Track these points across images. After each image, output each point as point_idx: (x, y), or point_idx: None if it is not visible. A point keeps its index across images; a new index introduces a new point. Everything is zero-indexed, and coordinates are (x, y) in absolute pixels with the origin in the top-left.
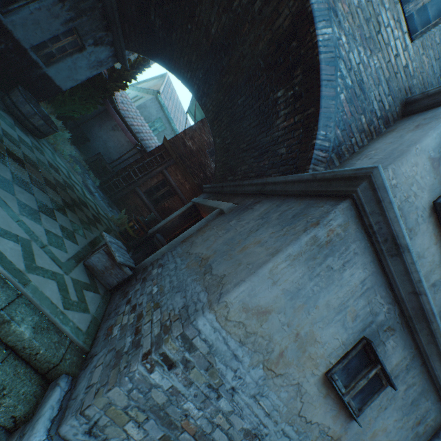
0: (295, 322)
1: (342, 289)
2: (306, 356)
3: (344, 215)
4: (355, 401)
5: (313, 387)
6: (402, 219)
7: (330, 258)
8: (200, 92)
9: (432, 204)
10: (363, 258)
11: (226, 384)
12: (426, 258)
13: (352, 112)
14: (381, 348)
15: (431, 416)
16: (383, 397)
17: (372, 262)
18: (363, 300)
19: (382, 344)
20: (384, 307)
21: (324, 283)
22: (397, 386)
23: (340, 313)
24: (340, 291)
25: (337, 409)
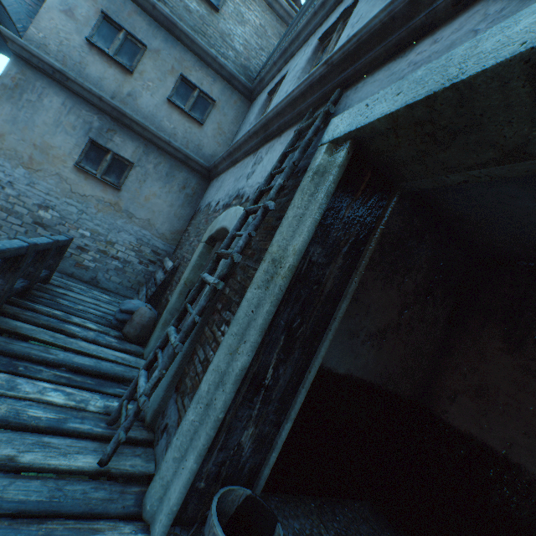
0: (28, 138)
1: (50, 112)
2: (53, 157)
3: (17, 66)
4: (113, 179)
5: (72, 175)
6: (68, 58)
7: (26, 95)
8: (3, 48)
9: (88, 42)
10: (53, 90)
11: (4, 180)
12: (110, 79)
13: (36, 2)
14: (112, 144)
15: (194, 182)
16: (138, 174)
17: (63, 91)
18: (74, 116)
19: (112, 141)
20: (96, 118)
21: (33, 111)
22: (145, 166)
23: (60, 127)
24: (50, 114)
25: (103, 186)
